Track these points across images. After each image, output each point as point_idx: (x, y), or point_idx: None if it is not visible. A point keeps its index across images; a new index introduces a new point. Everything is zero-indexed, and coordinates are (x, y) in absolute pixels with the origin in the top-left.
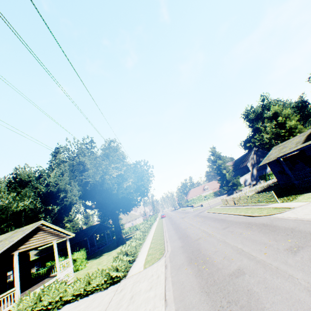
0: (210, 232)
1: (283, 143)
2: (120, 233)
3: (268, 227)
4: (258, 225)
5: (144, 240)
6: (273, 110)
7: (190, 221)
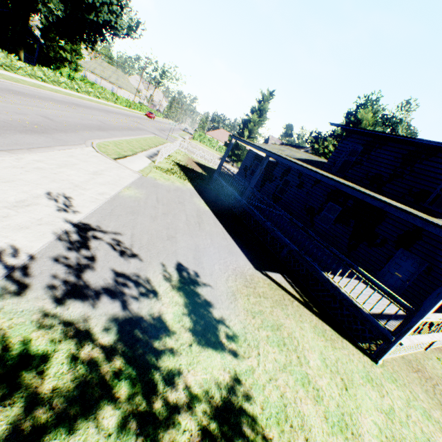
0: (33, 108)
1: (295, 150)
2: (17, 47)
3: (19, 129)
4: (42, 130)
5: (10, 69)
6: (362, 114)
7: (109, 118)
